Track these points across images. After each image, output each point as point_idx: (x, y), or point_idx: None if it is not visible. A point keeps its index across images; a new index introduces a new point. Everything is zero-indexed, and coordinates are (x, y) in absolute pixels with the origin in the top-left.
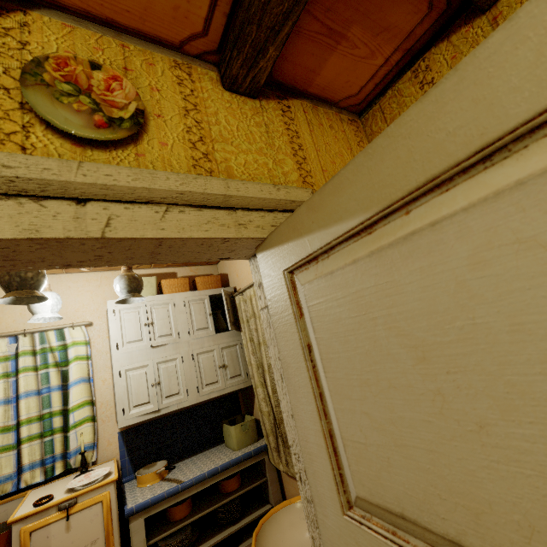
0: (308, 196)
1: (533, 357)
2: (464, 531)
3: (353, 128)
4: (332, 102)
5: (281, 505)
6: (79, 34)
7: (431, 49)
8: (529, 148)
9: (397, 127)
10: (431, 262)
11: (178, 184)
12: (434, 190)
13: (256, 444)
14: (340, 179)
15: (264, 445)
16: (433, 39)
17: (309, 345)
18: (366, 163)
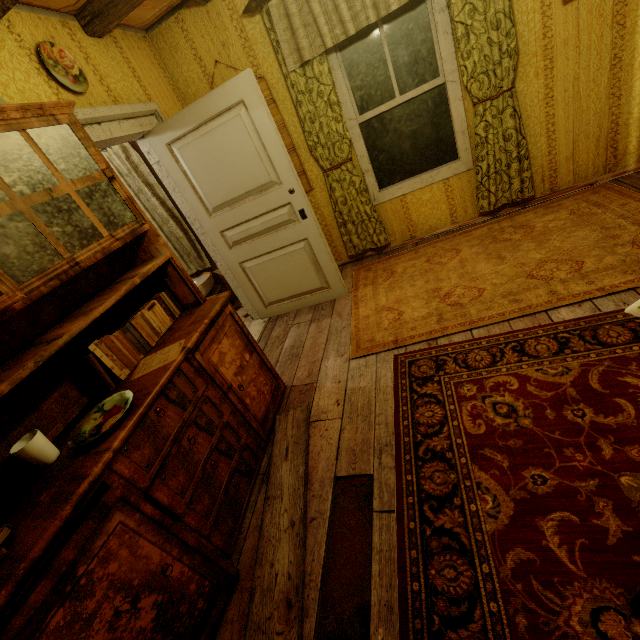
0: (156, 106)
1: (234, 155)
2: (233, 195)
3: (148, 44)
4: (131, 26)
5: None
6: (24, 18)
7: (182, 10)
8: (225, 115)
9: (199, 102)
10: (215, 138)
11: (120, 111)
12: (211, 120)
13: None
14: (185, 112)
15: None
16: (182, 4)
17: (185, 172)
18: (192, 109)
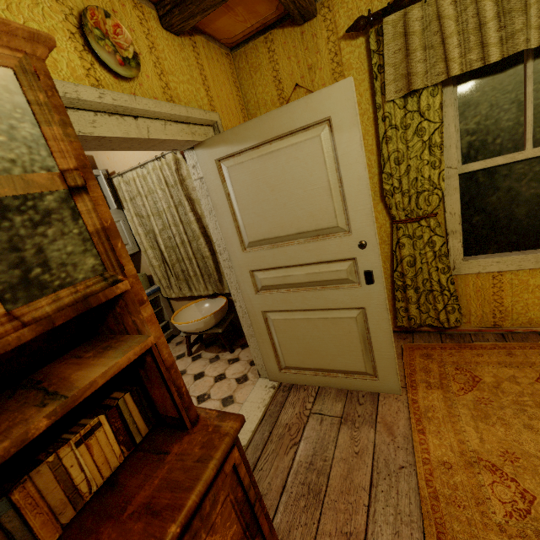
0: (218, 117)
1: (295, 185)
2: (279, 233)
3: (228, 61)
4: (216, 39)
5: (182, 309)
6: None
7: (275, 30)
8: (299, 134)
9: (270, 114)
10: (277, 161)
11: (170, 109)
12: (279, 139)
13: (151, 288)
14: (248, 125)
15: (158, 287)
16: (276, 24)
17: (229, 194)
18: (259, 123)
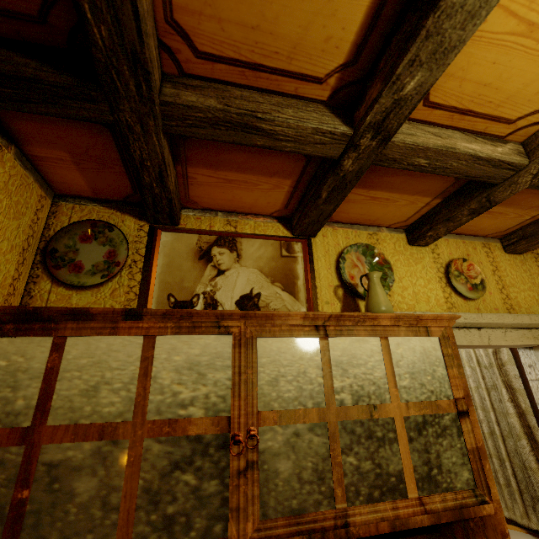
0: None
1: None
2: None
3: None
4: None
5: None
6: (450, 242)
7: None
8: None
9: None
10: None
11: (512, 319)
12: None
13: None
14: None
15: None
16: None
17: None
18: None
